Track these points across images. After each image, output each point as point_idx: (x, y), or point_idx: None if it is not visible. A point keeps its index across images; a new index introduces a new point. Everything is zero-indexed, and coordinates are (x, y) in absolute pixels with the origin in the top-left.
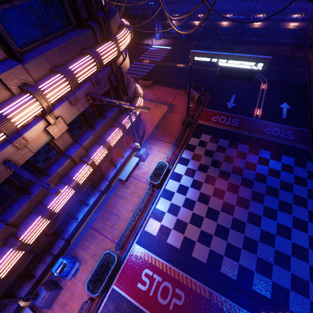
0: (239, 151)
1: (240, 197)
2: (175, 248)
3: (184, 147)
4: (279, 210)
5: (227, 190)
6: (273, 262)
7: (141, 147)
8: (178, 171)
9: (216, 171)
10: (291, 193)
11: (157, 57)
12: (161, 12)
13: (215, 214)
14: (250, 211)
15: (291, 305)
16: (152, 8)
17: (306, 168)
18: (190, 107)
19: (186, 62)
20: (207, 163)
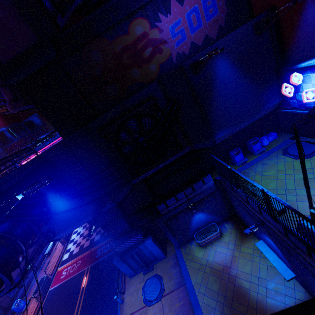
0: None
1: None
2: (77, 252)
3: None
4: None
5: None
6: None
7: None
8: (76, 230)
9: None
10: None
11: None
12: None
13: None
14: None
15: None
16: None
17: None
18: None
19: None
20: None
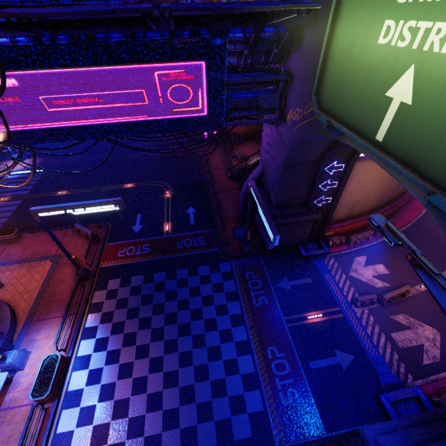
0: (157, 283)
1: (167, 341)
2: None
3: (87, 312)
4: (206, 332)
5: (151, 340)
6: (212, 397)
7: (7, 352)
8: (83, 352)
9: (135, 323)
10: (213, 306)
11: (22, 189)
12: None
13: (143, 382)
14: (180, 352)
15: (235, 434)
16: None
17: (220, 271)
18: (74, 258)
19: (70, 186)
20: (121, 319)
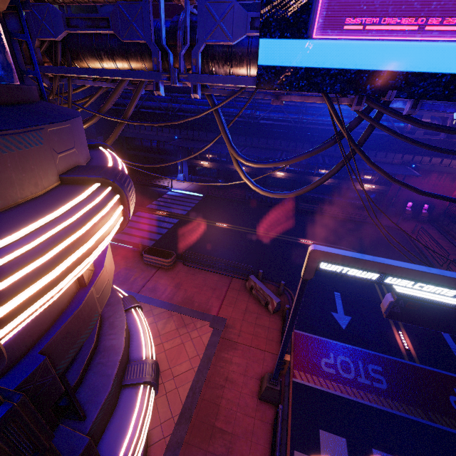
0: None
1: None
2: None
3: None
4: None
5: None
6: None
7: None
8: None
9: None
10: None
11: (180, 208)
12: (187, 149)
13: None
14: None
15: None
16: (176, 142)
17: None
18: (288, 361)
19: (231, 220)
20: None
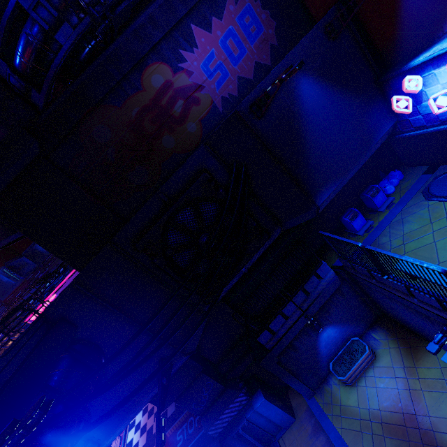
0: None
1: None
2: (144, 445)
3: None
4: None
5: None
6: None
7: None
8: None
9: None
10: None
11: None
12: None
13: None
14: None
15: None
16: None
17: None
18: None
19: None
20: None
